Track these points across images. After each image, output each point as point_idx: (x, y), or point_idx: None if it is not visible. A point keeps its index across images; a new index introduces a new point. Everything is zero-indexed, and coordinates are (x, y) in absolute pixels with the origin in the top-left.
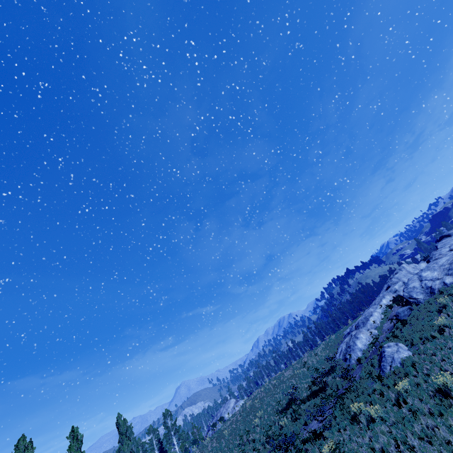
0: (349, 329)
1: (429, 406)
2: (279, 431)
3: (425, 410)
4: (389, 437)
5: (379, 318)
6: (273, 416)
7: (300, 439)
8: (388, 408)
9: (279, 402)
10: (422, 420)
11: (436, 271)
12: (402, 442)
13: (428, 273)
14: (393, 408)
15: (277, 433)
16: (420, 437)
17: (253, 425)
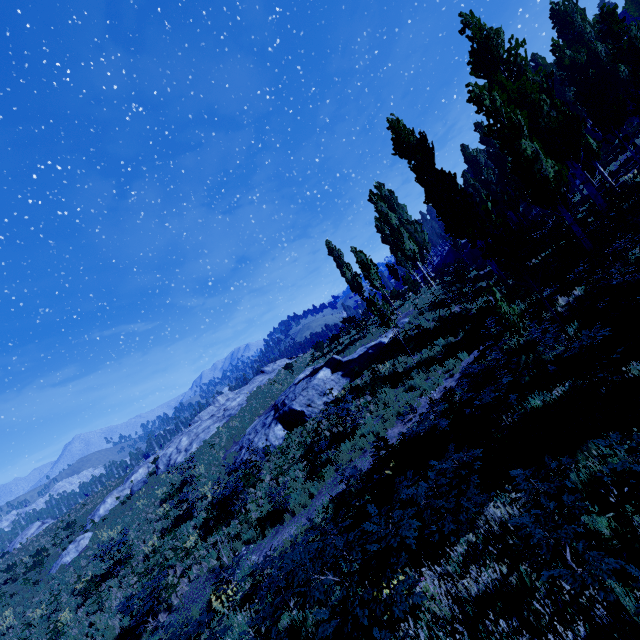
0: None
1: None
2: None
3: None
4: None
5: (143, 474)
6: None
7: None
8: None
9: None
10: None
11: (189, 439)
12: None
13: (185, 440)
14: None
15: None
16: None
17: None
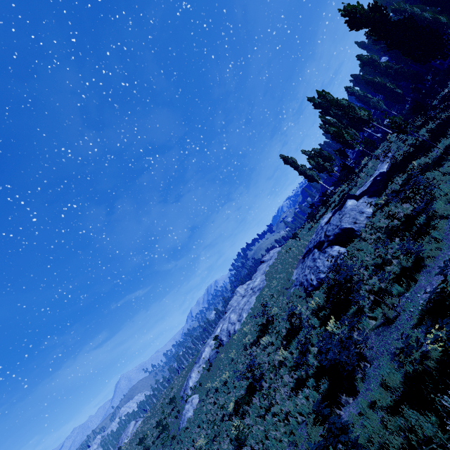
0: None
1: None
2: None
3: None
4: None
5: (209, 352)
6: None
7: None
8: None
9: None
10: None
11: (236, 314)
12: None
13: (233, 316)
14: None
15: None
16: None
17: None
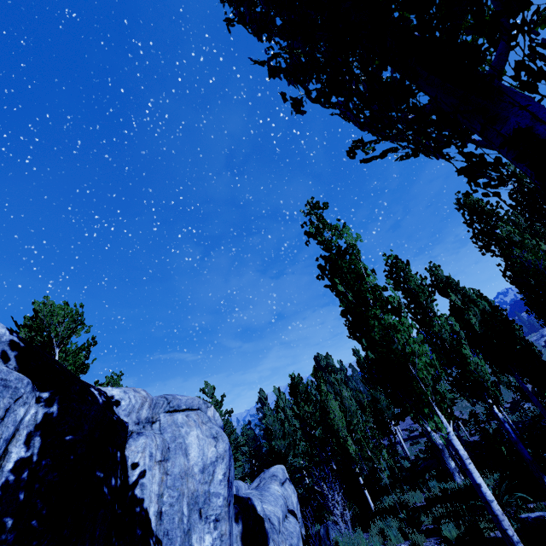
0: (535, 338)
1: None
2: None
3: None
4: None
5: None
6: None
7: None
8: None
9: None
10: None
11: None
12: None
13: None
14: None
15: None
16: None
17: None
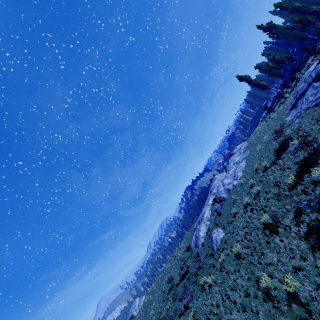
0: (196, 224)
1: (233, 266)
2: (166, 313)
3: (232, 270)
4: (219, 294)
5: (209, 213)
6: (162, 303)
7: (178, 314)
8: (217, 274)
9: (163, 292)
10: (231, 276)
11: (229, 178)
12: (224, 295)
13: (226, 180)
14: (219, 274)
15: (166, 315)
16: (232, 288)
17: (150, 315)
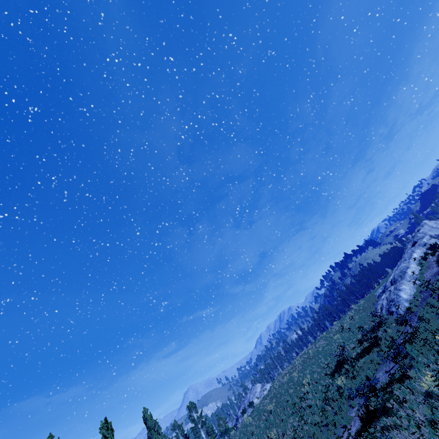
0: (380, 289)
1: None
2: (337, 392)
3: None
4: None
5: (417, 269)
6: (323, 381)
7: None
8: None
9: (327, 365)
10: None
11: None
12: None
13: None
14: None
15: (337, 394)
16: None
17: (301, 393)
